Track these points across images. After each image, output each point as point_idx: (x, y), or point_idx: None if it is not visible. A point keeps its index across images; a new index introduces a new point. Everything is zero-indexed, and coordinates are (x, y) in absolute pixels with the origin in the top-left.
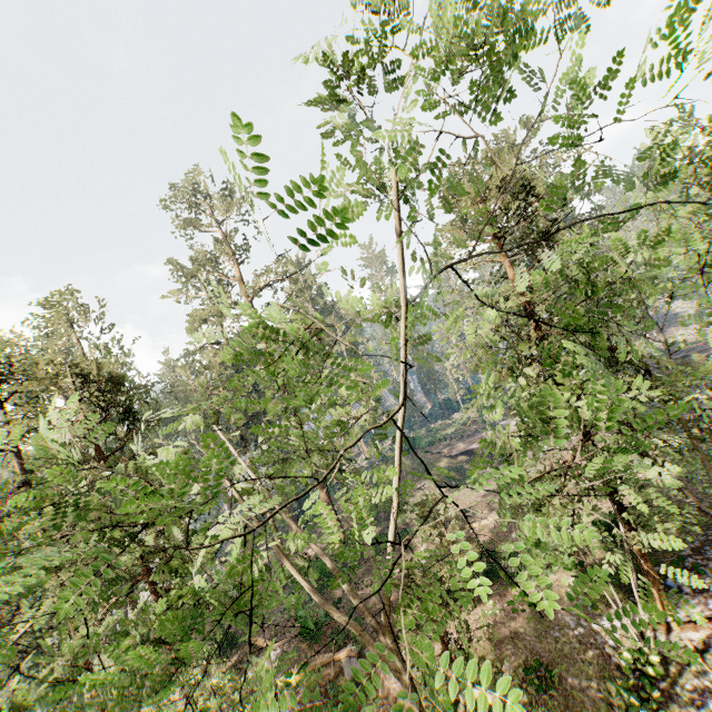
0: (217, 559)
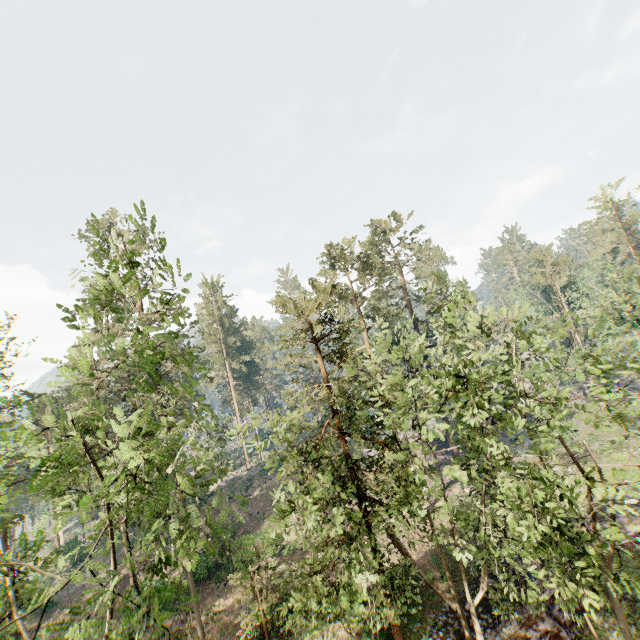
0: (80, 564)
